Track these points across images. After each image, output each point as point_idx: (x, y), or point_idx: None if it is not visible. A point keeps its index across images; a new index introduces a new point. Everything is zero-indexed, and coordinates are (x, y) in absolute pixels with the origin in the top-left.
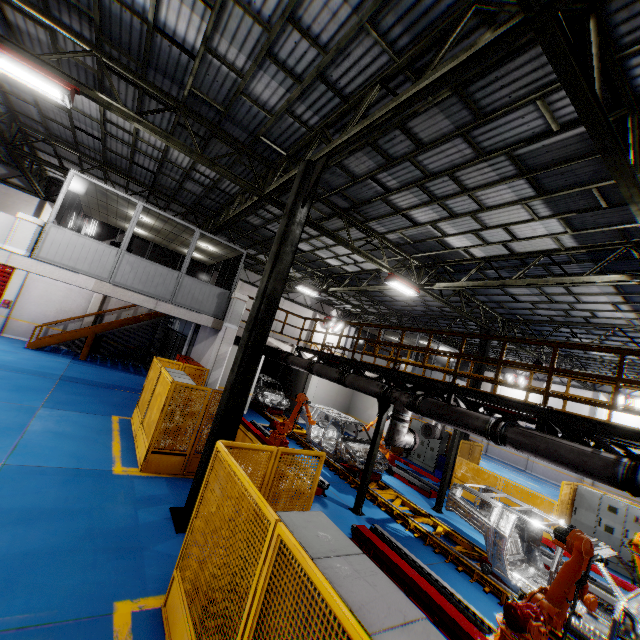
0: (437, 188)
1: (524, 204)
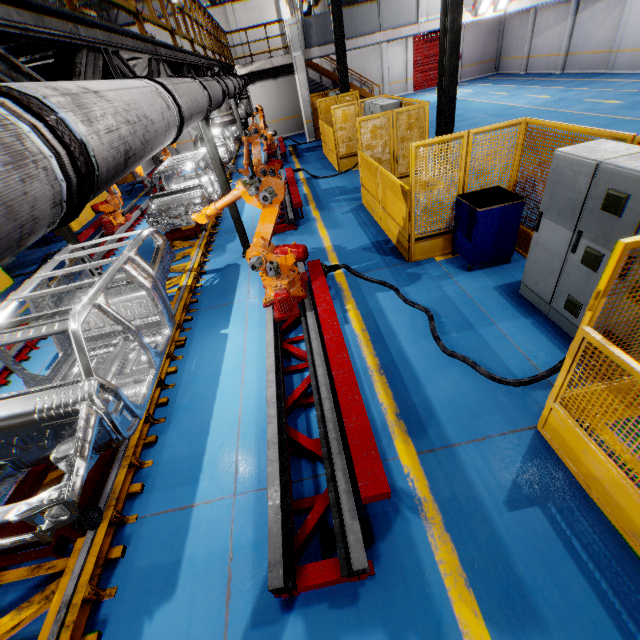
0: None
1: None
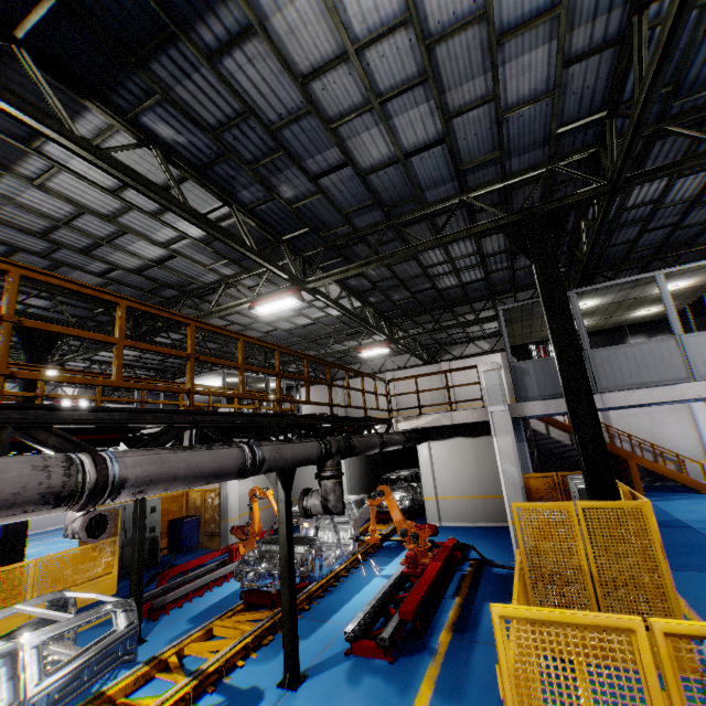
0: (80, 241)
1: (35, 184)
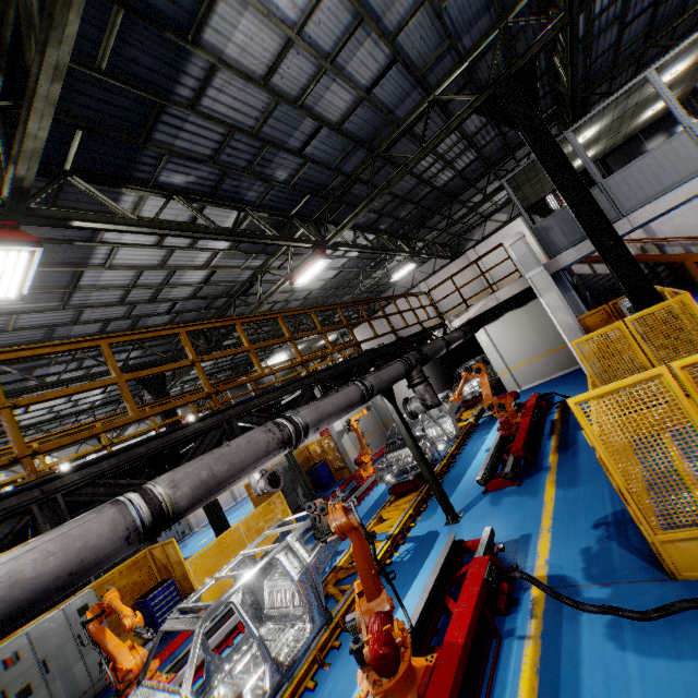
0: (146, 294)
1: (106, 267)
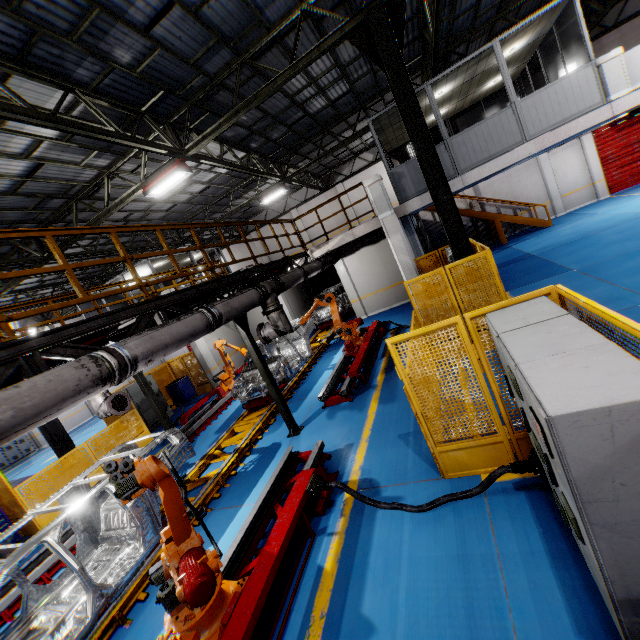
0: None
1: None
